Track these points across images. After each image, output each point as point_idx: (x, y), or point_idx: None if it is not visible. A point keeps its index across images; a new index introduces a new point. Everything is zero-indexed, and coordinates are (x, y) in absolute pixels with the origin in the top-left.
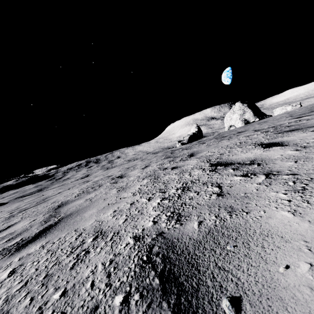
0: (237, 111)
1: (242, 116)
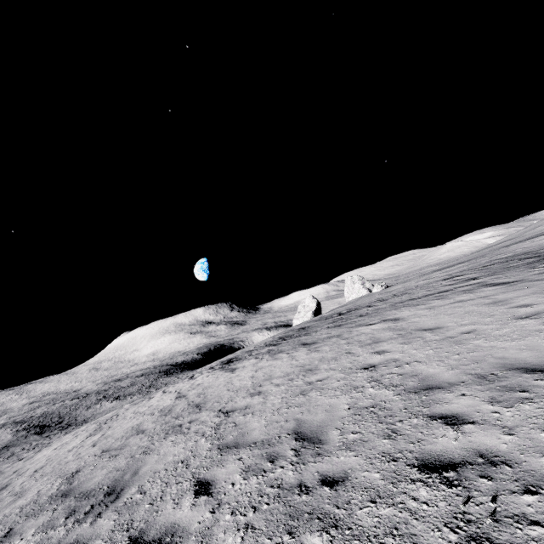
0: (357, 281)
1: (364, 285)
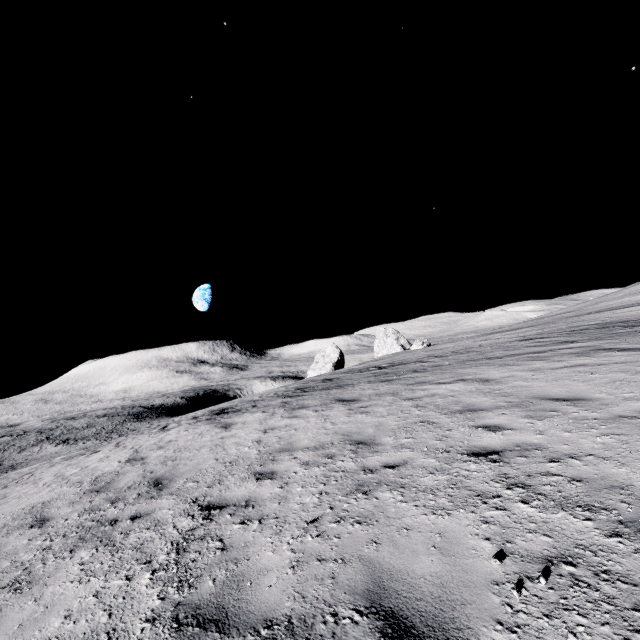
0: (391, 335)
1: (398, 341)
